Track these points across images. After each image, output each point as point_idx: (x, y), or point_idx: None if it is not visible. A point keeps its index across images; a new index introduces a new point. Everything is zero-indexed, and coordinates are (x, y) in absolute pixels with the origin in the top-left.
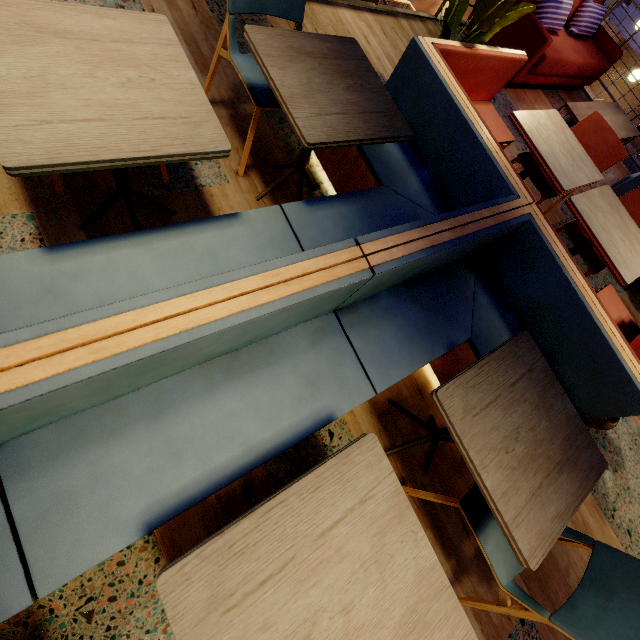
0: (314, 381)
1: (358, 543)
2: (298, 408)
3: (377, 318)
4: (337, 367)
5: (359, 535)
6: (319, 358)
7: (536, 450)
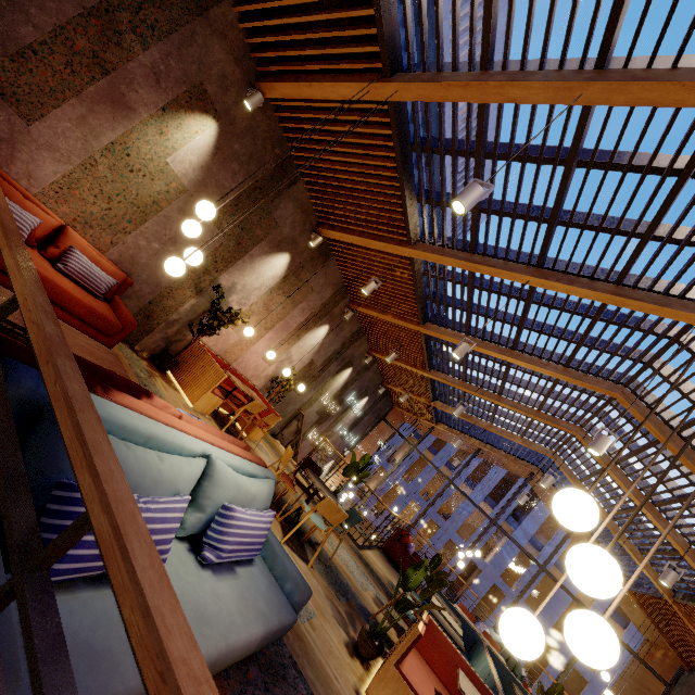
0: None
1: None
2: None
3: None
4: None
5: None
6: None
7: None
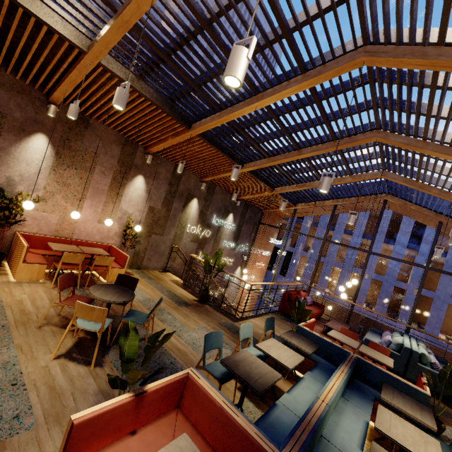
0: (355, 413)
1: (397, 422)
2: (359, 420)
3: (351, 396)
4: (356, 409)
5: (396, 421)
6: (350, 408)
7: (412, 406)
